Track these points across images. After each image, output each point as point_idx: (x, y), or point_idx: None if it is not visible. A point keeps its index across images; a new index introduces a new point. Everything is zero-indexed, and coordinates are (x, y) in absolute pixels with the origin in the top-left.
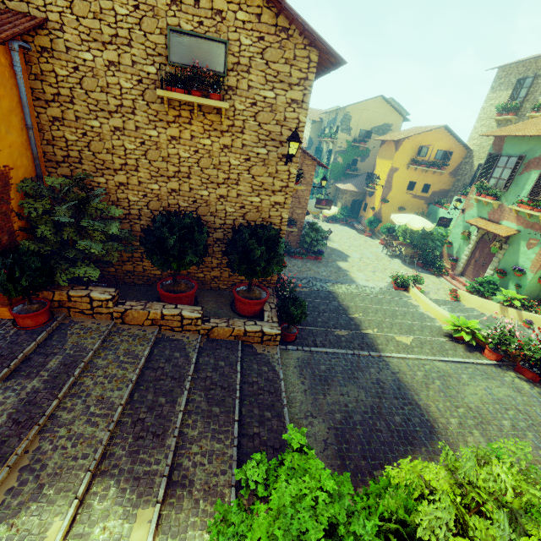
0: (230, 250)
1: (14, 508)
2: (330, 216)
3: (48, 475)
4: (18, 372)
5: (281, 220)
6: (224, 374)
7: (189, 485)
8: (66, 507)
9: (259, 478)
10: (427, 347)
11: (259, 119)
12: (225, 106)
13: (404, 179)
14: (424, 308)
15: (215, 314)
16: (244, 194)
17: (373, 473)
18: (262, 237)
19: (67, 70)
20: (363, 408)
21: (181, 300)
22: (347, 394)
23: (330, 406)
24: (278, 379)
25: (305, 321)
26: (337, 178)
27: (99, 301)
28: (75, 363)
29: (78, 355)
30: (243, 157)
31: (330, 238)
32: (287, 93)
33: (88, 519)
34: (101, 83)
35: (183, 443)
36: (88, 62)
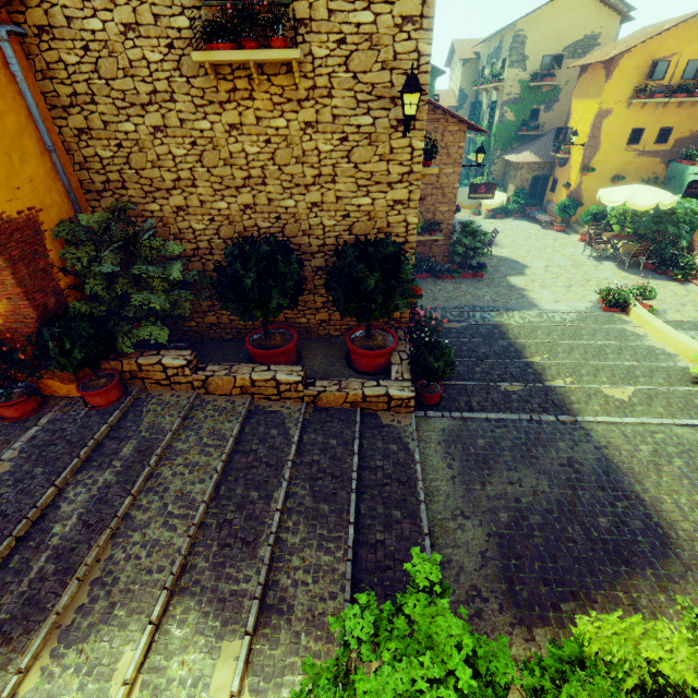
0: (332, 283)
1: (84, 630)
2: (498, 208)
3: (120, 591)
4: (89, 462)
5: (407, 227)
6: (336, 456)
7: (288, 612)
8: (138, 634)
9: (362, 633)
10: (659, 404)
11: (354, 66)
12: (294, 55)
13: (622, 127)
14: (656, 338)
15: (324, 372)
16: (346, 196)
17: (559, 607)
18: (375, 259)
19: (76, 54)
20: (545, 505)
21: (277, 358)
22: (519, 482)
23: (492, 500)
24: (412, 463)
25: (455, 373)
26: (507, 147)
27: (173, 368)
28: (151, 450)
29: (154, 438)
30: (336, 137)
31: (498, 242)
32: (394, 7)
33: (165, 649)
34: (121, 63)
35: (281, 553)
36: (98, 35)
